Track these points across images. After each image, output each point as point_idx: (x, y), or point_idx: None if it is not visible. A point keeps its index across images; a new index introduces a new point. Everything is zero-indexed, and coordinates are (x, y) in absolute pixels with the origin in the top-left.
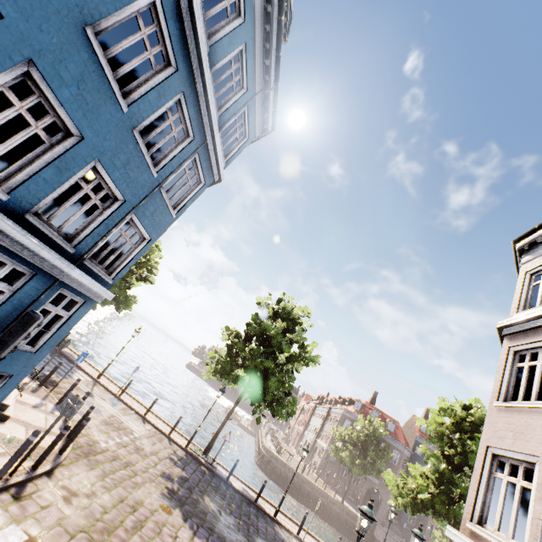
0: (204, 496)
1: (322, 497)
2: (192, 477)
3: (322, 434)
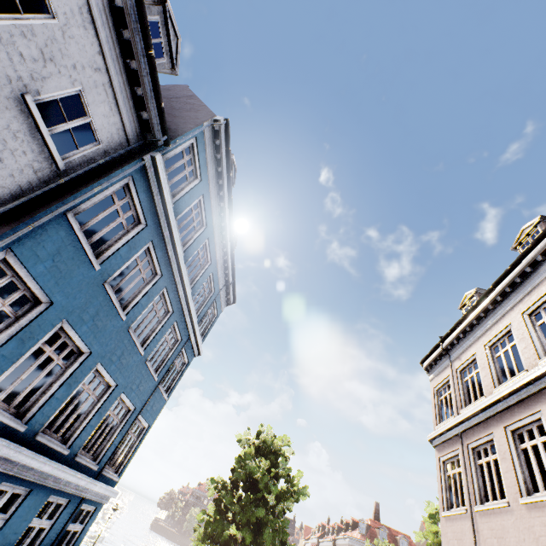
0: None
1: None
2: None
3: None
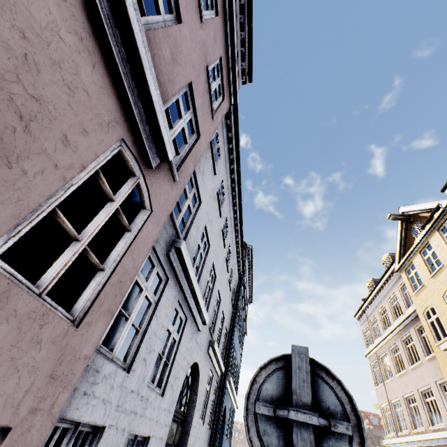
0: None
1: None
2: None
3: None
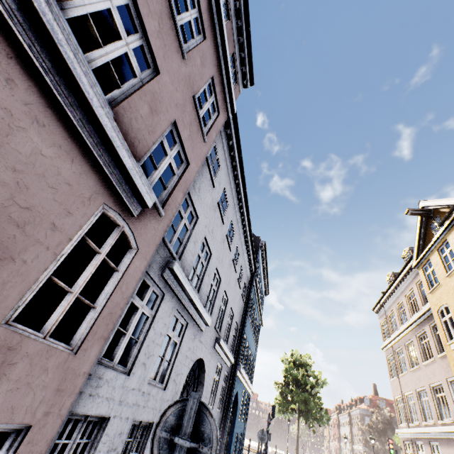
0: None
1: None
2: None
3: (354, 439)
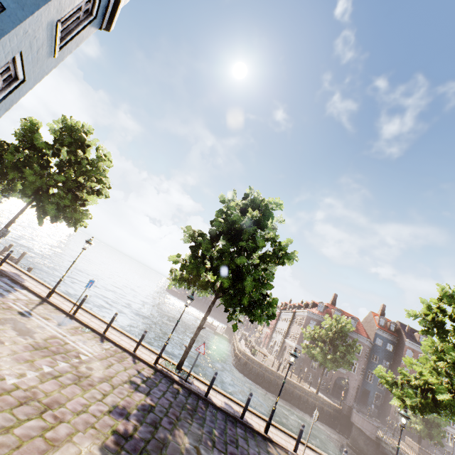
0: (175, 430)
1: (298, 391)
2: (160, 402)
3: (289, 335)
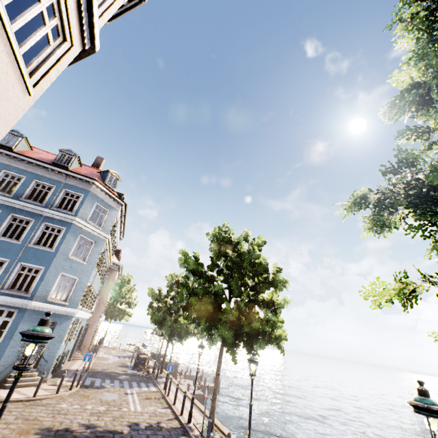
0: None
1: None
2: (134, 435)
3: None
